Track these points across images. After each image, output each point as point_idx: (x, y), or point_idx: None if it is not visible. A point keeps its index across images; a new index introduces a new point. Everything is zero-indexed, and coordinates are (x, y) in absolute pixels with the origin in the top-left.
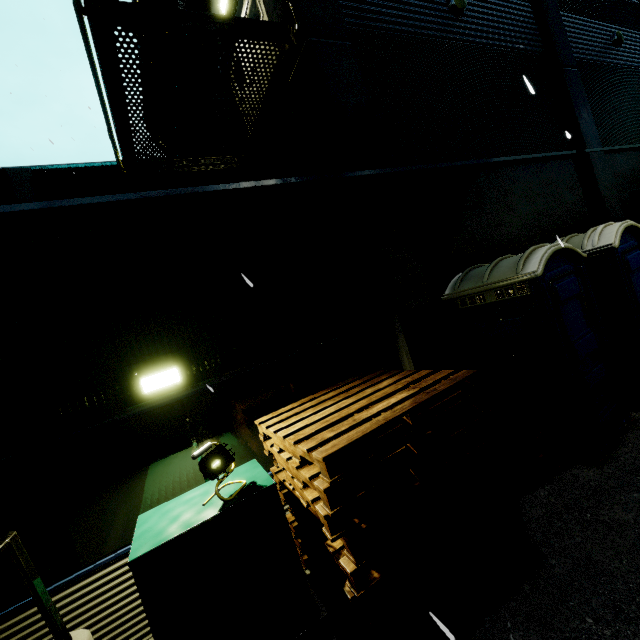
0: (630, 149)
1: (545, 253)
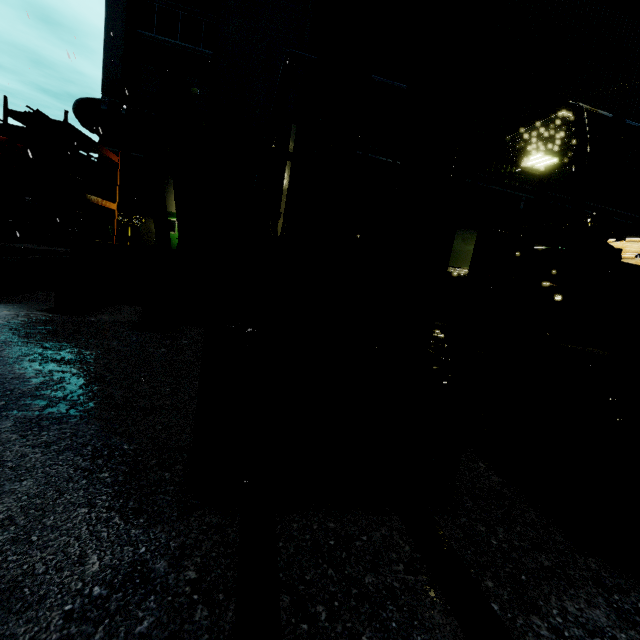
0: None
1: None
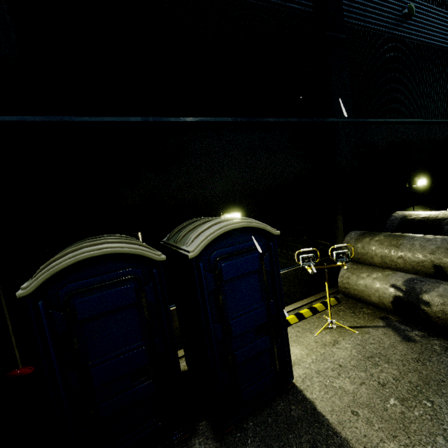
0: (391, 122)
1: (62, 262)
